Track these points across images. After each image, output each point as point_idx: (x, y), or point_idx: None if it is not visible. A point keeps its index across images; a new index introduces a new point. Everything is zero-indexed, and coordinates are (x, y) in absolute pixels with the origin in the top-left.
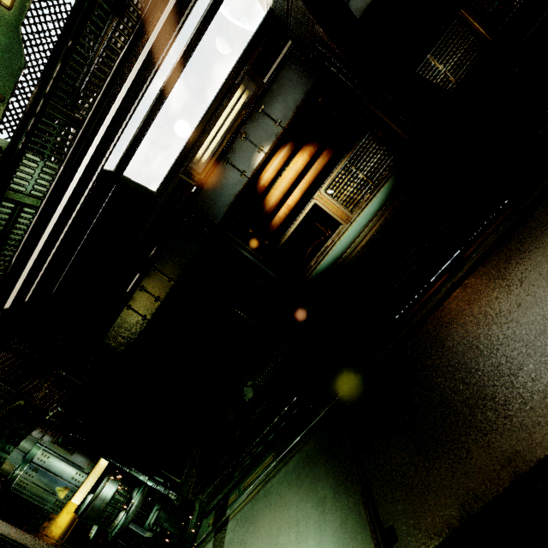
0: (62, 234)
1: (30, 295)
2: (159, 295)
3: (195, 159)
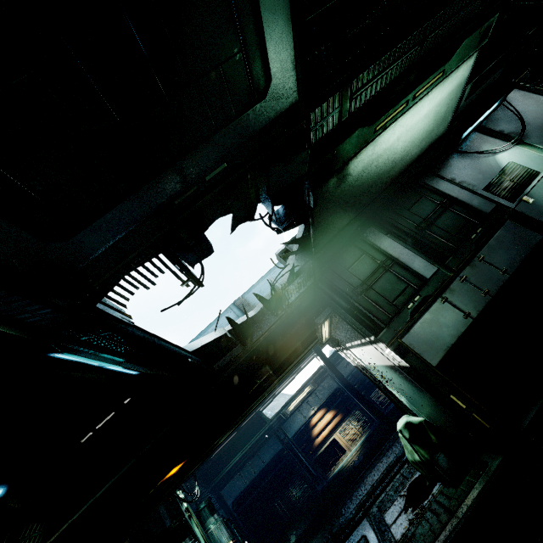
0: (239, 431)
1: (216, 454)
2: (256, 470)
3: (287, 409)
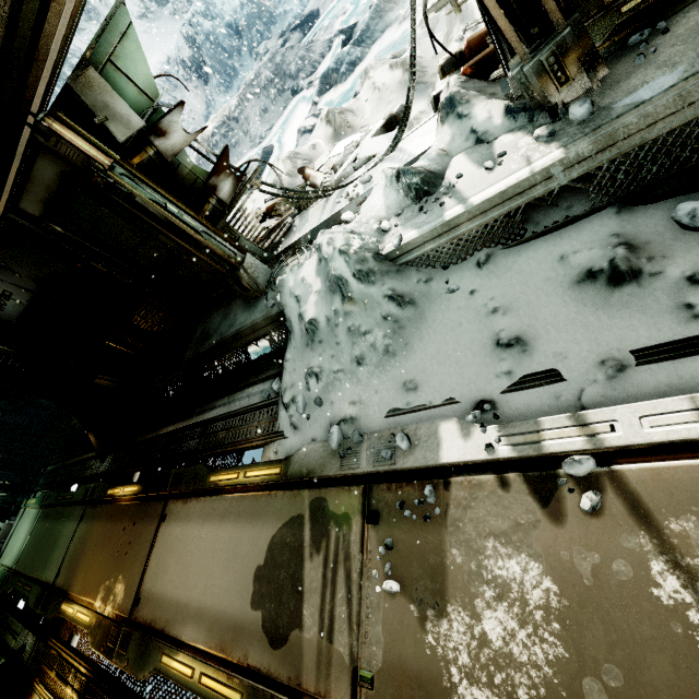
0: None
1: None
2: None
3: None
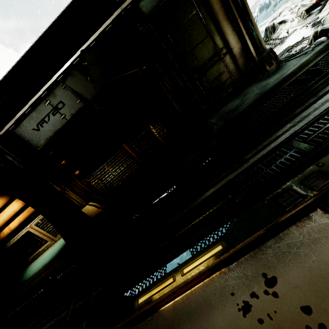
0: None
1: None
2: None
3: None
